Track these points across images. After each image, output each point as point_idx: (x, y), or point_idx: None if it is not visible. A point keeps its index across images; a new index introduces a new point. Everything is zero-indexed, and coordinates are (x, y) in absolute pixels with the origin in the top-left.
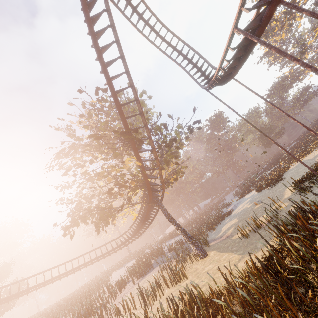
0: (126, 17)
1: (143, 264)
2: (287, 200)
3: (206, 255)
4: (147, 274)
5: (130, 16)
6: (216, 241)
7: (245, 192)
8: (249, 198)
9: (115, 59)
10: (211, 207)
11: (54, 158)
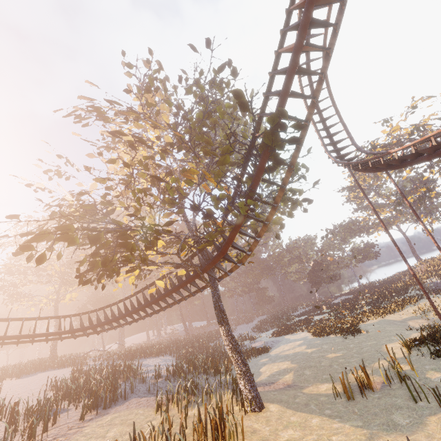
0: None
1: (109, 383)
2: (406, 361)
3: (263, 407)
4: (114, 407)
5: None
6: (265, 387)
7: (283, 330)
8: (299, 340)
9: (328, 23)
10: (215, 334)
11: (87, 106)
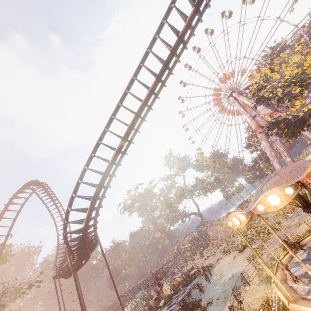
0: (38, 195)
1: None
2: None
3: None
4: None
5: (41, 193)
6: None
7: None
8: None
9: None
10: None
11: None
